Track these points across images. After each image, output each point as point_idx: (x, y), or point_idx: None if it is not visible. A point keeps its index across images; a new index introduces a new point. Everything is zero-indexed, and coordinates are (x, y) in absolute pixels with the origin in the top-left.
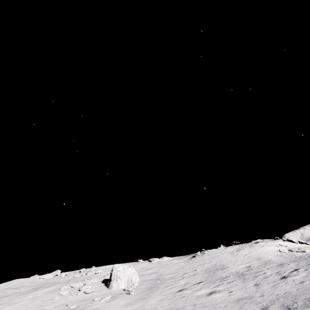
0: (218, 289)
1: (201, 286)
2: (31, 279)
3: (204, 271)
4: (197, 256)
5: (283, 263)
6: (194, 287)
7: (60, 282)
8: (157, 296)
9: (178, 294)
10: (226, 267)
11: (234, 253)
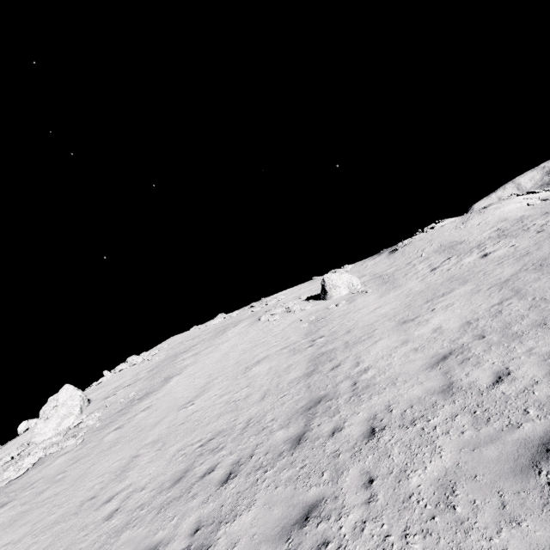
0: (489, 251)
1: (456, 259)
2: (194, 330)
3: (436, 253)
4: (402, 248)
5: (547, 212)
6: (449, 263)
7: (242, 319)
8: (408, 281)
9: (437, 271)
10: (463, 241)
11: (460, 227)
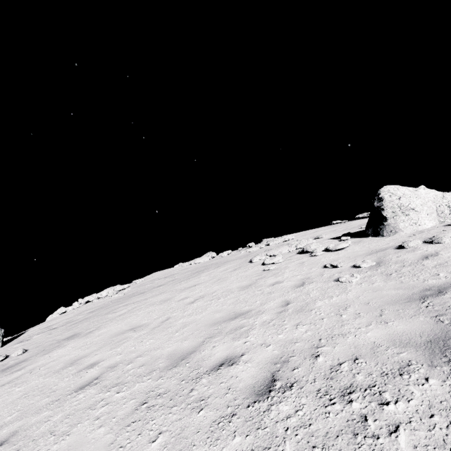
0: None
1: None
2: (177, 268)
3: None
4: None
5: None
6: None
7: (231, 260)
8: None
9: None
10: None
11: None
